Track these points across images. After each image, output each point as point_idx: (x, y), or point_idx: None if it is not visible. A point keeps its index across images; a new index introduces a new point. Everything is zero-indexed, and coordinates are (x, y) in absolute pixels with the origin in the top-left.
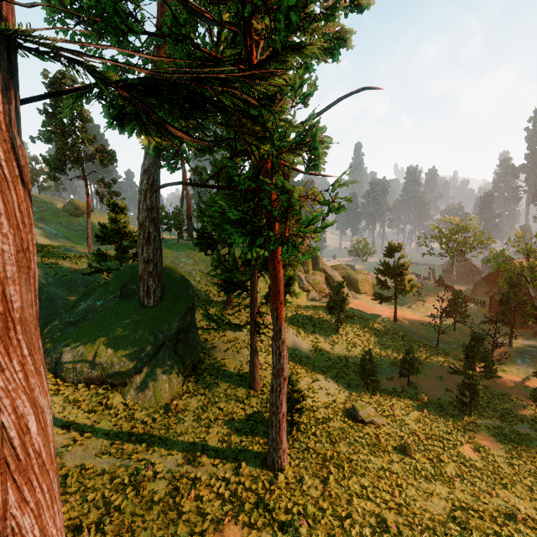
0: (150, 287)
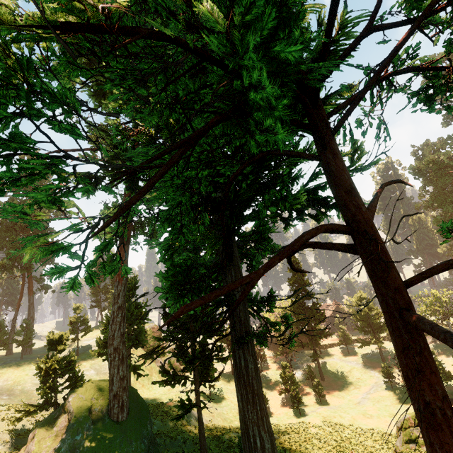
0: (124, 401)
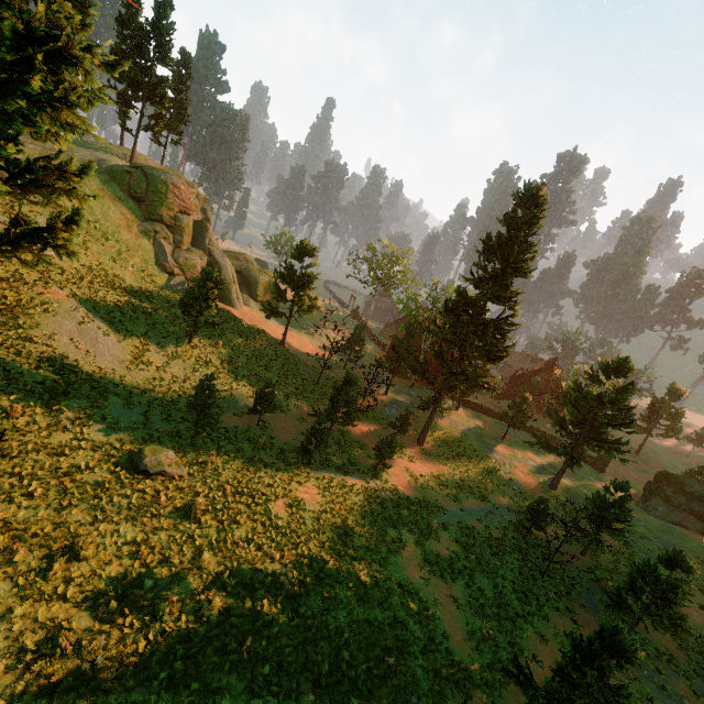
0: None
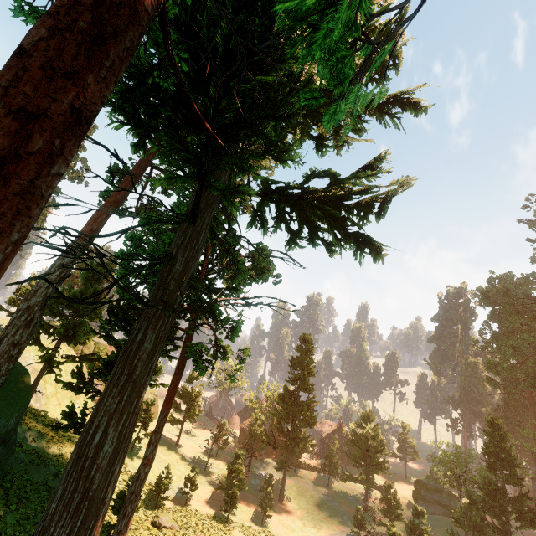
0: (1, 372)
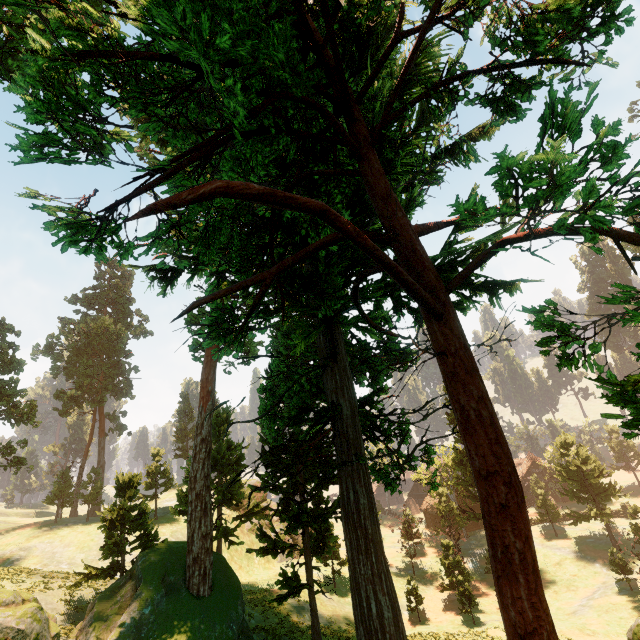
0: (207, 568)
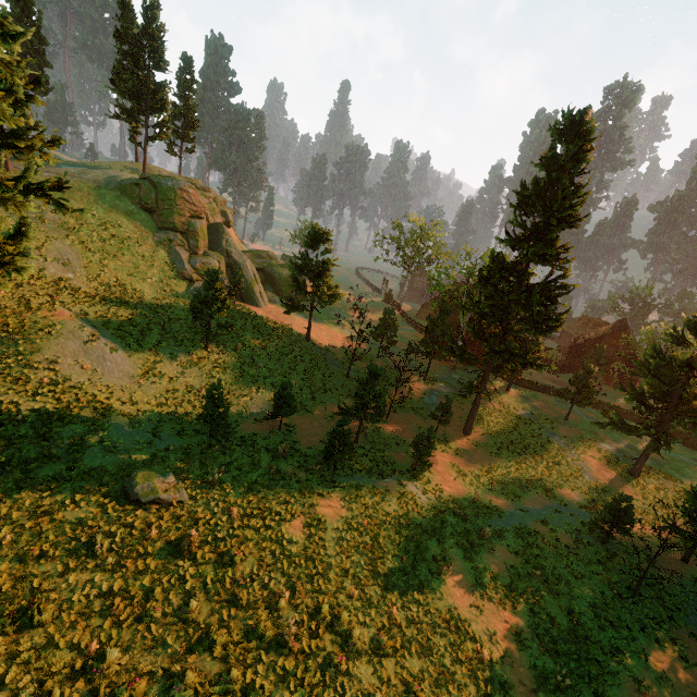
0: None
